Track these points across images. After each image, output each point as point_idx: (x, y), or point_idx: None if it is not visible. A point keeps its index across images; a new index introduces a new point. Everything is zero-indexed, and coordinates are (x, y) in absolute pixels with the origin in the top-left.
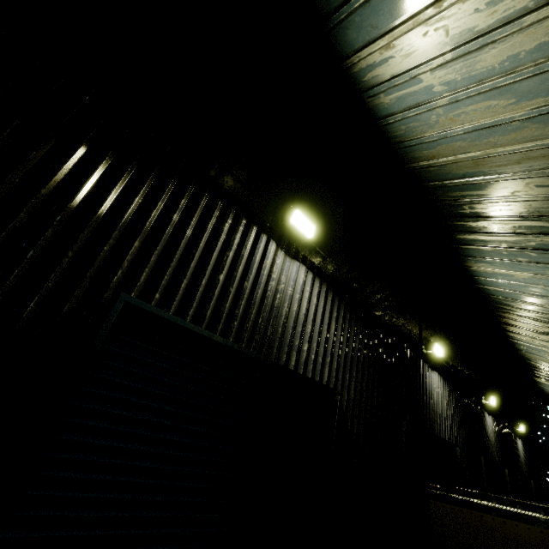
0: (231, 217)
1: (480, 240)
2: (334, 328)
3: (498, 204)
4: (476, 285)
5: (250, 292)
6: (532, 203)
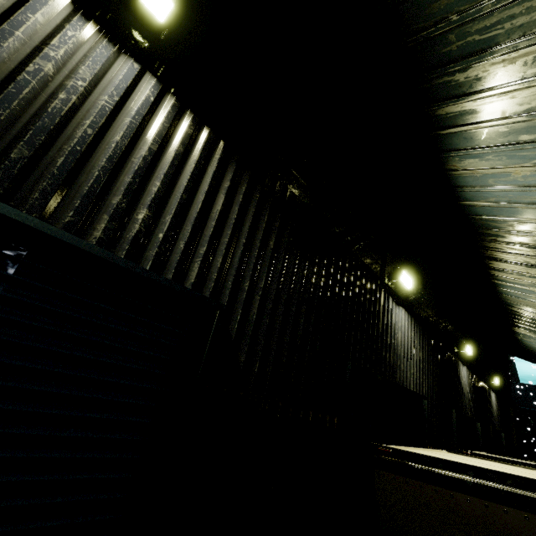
0: None
1: (470, 111)
2: (221, 204)
3: (505, 10)
4: (458, 201)
5: None
6: None
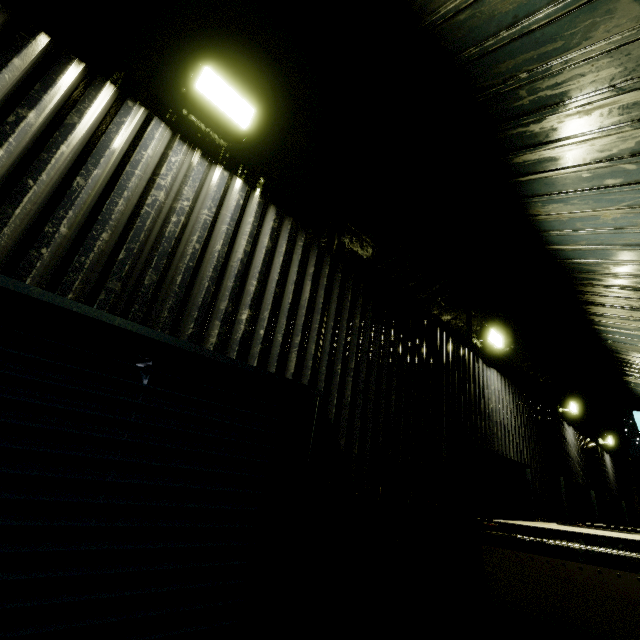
0: (33, 45)
1: (548, 159)
2: (308, 291)
3: (575, 69)
4: (546, 246)
5: (91, 199)
6: (632, 48)
